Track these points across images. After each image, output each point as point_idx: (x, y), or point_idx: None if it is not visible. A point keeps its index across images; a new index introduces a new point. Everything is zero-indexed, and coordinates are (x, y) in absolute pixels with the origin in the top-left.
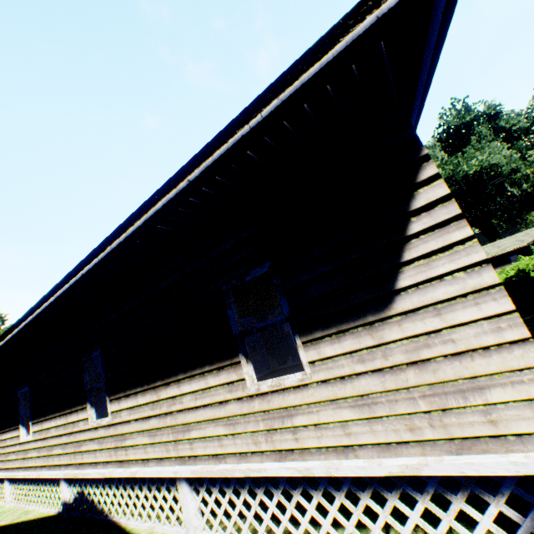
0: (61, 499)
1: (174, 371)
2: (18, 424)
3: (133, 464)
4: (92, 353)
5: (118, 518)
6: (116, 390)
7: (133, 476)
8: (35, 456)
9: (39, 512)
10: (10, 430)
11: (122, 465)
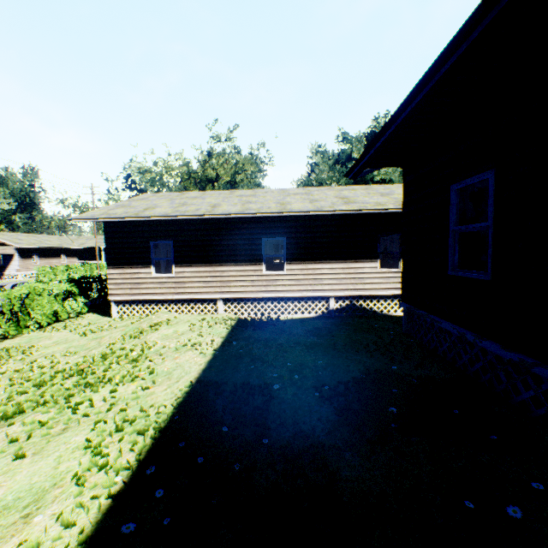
0: (322, 308)
1: None
2: (257, 262)
3: None
4: (391, 234)
5: (389, 313)
6: None
7: None
8: (289, 285)
9: (290, 317)
10: (236, 265)
11: None
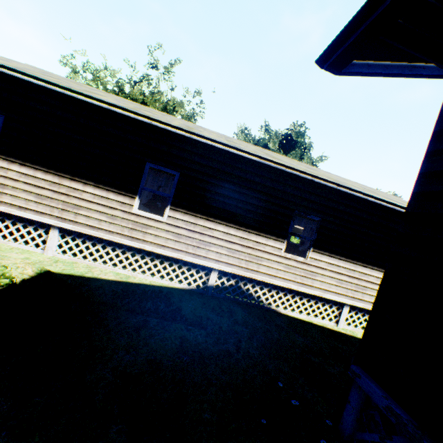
0: (199, 281)
1: (372, 264)
2: (130, 192)
3: (315, 289)
4: (310, 215)
5: (277, 308)
6: (322, 248)
7: (305, 293)
8: (165, 237)
9: (152, 281)
10: (97, 186)
11: (304, 286)
